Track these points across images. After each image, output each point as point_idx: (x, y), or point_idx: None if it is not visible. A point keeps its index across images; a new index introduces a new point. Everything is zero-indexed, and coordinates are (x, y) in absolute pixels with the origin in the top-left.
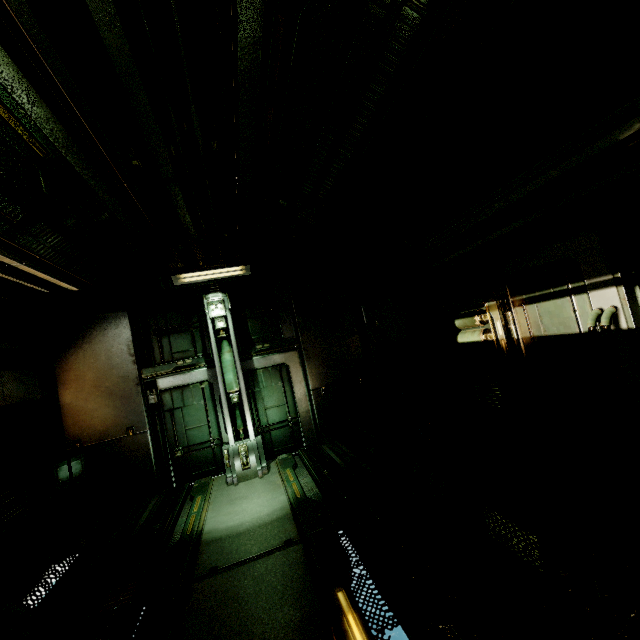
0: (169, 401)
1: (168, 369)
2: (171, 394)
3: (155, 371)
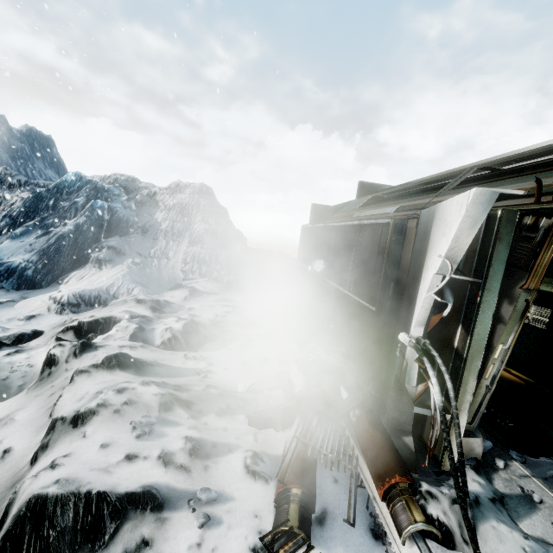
0: None
1: None
2: None
3: None
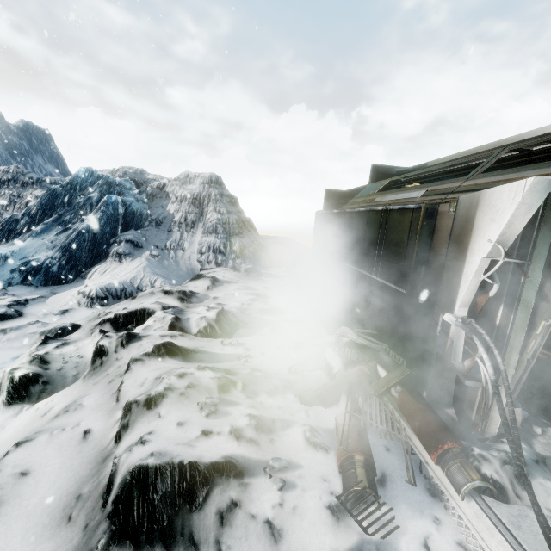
0: None
1: None
2: None
3: None
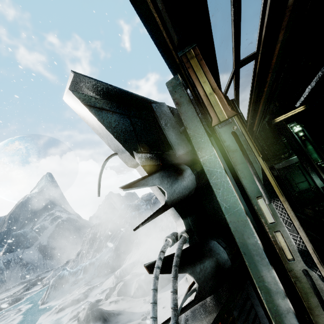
0: (283, 173)
1: (277, 160)
2: (282, 170)
3: (272, 162)
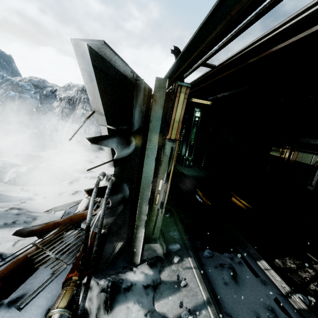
0: None
1: None
2: None
3: None
